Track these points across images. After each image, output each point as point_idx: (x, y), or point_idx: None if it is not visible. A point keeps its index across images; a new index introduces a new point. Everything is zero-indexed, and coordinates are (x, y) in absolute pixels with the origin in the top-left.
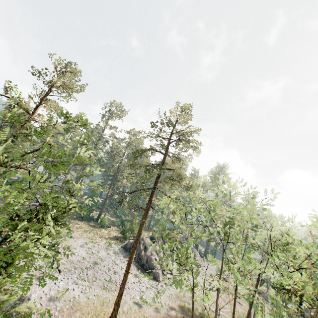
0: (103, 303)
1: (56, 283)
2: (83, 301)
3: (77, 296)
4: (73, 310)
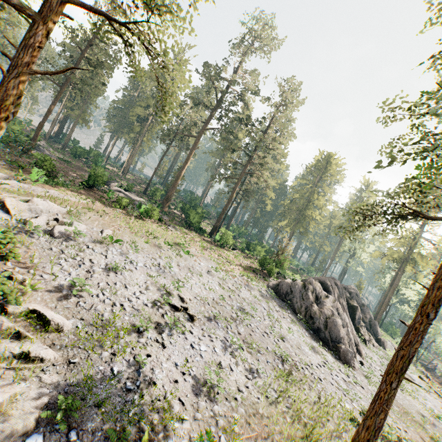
0: (300, 417)
1: (195, 347)
2: (262, 406)
3: (244, 389)
4: (254, 433)
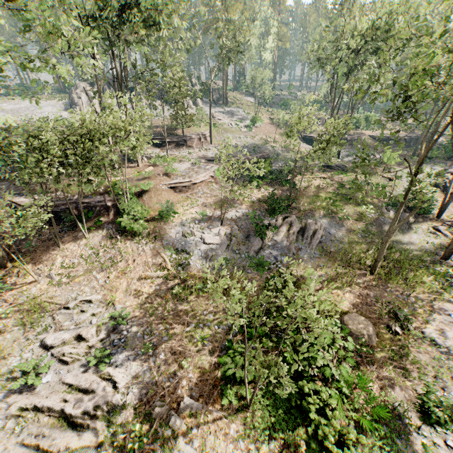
0: None
1: None
2: None
3: None
4: None
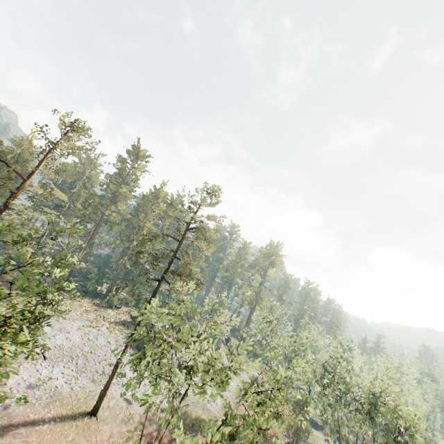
0: (87, 396)
1: (39, 371)
2: (66, 392)
3: (60, 386)
4: (53, 400)
